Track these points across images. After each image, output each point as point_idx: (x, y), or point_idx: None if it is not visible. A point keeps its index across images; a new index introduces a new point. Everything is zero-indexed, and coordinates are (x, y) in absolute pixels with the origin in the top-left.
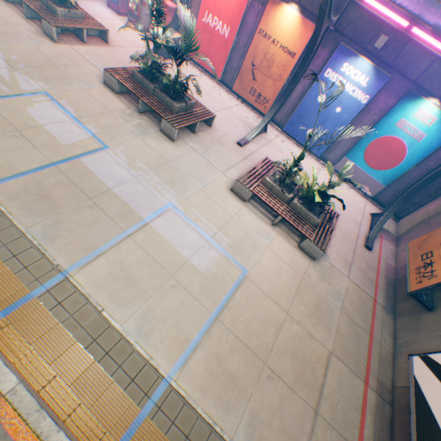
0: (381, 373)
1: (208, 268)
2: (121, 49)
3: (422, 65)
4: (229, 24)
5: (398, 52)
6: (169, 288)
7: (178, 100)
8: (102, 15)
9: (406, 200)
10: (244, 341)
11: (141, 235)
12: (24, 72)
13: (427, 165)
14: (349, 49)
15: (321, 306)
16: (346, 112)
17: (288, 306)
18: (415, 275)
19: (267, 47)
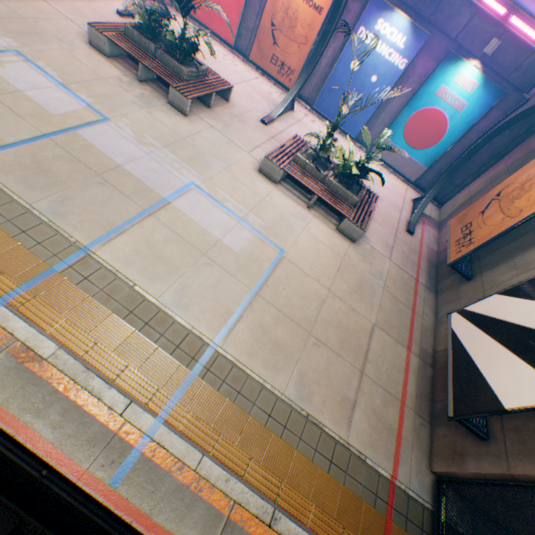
0: (423, 342)
1: (242, 248)
2: (103, 2)
3: (462, 20)
4: None
5: (437, 4)
6: (203, 266)
7: (187, 65)
8: None
9: (447, 179)
10: (287, 314)
11: (164, 214)
12: None
13: (469, 140)
14: (383, 2)
15: (363, 285)
16: (383, 82)
17: (329, 285)
18: (455, 247)
19: (289, 1)
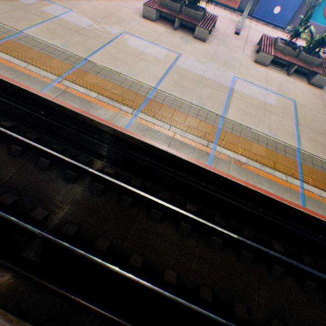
0: None
1: (276, 103)
2: None
3: None
4: None
5: None
6: (267, 115)
7: (197, 11)
8: None
9: None
10: (316, 131)
11: (235, 95)
12: (103, 23)
13: None
14: None
15: None
16: None
17: (324, 113)
18: None
19: None
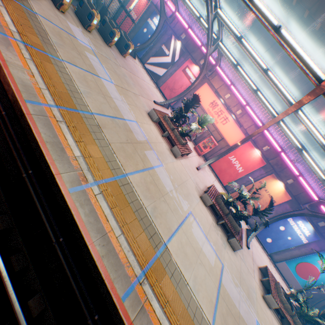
0: None
1: None
2: (191, 159)
3: None
4: (243, 168)
5: None
6: None
7: (236, 222)
8: None
9: (321, 308)
10: None
11: None
12: (179, 191)
13: None
14: (303, 216)
15: None
16: (293, 241)
17: None
18: None
19: (261, 190)
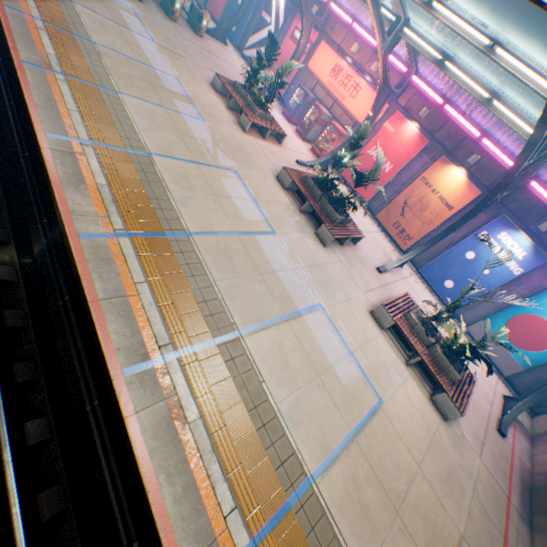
0: None
1: (348, 382)
2: (289, 152)
3: None
4: (392, 163)
5: None
6: (315, 386)
7: (338, 213)
8: (277, 119)
9: None
10: (377, 475)
11: (296, 324)
12: (222, 150)
13: None
14: (509, 222)
15: (452, 477)
16: (494, 276)
17: (419, 459)
18: None
19: (425, 193)
